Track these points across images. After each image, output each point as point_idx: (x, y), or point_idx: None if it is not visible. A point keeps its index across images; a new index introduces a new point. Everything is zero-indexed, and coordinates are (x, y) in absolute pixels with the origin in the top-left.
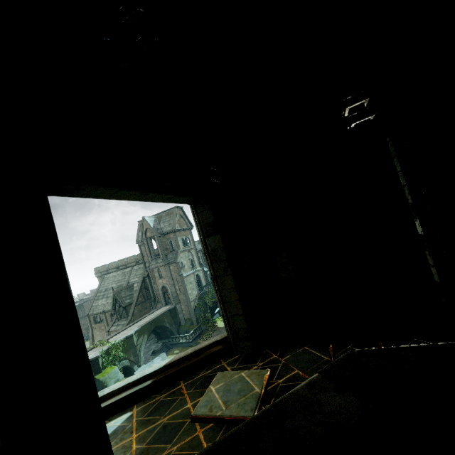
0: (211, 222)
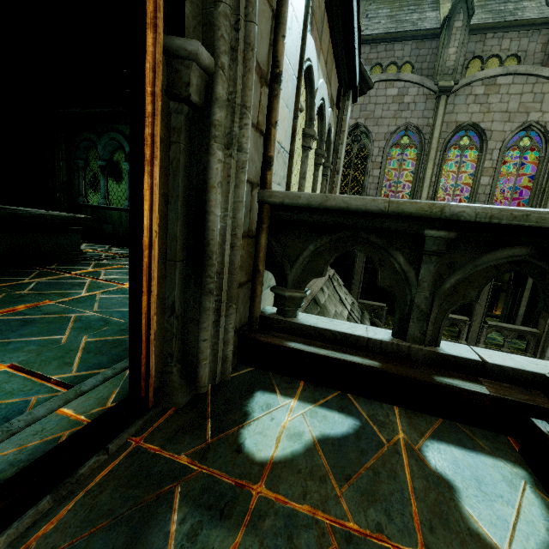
0: None
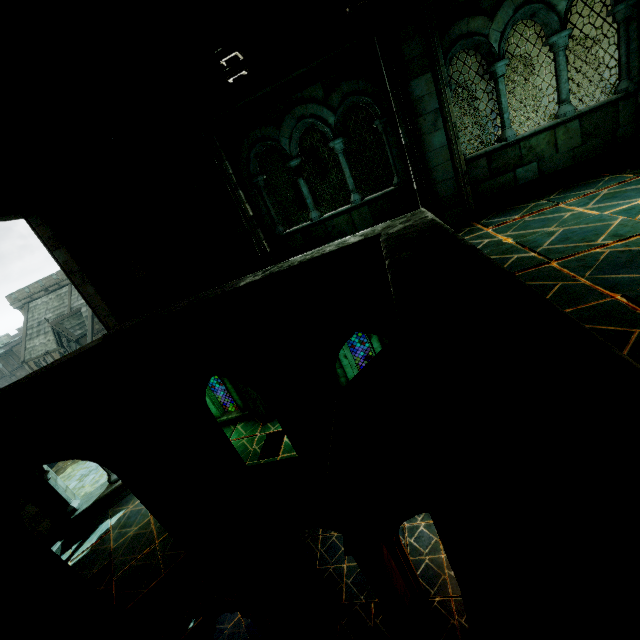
0: (51, 236)
